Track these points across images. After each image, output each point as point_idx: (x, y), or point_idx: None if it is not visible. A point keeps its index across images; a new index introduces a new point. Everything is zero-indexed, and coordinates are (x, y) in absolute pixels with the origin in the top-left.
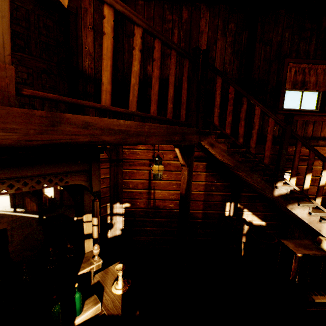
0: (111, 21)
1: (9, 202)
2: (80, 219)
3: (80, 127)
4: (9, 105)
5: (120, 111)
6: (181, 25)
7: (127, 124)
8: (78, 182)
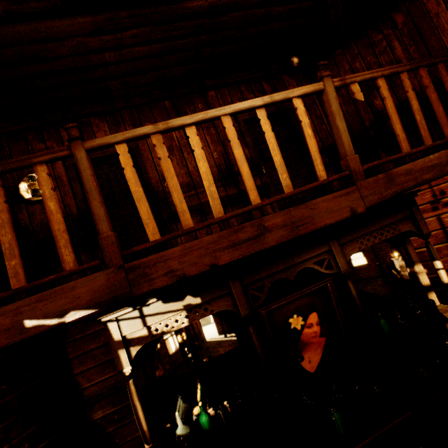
0: (385, 86)
1: (358, 259)
2: (412, 271)
3: (404, 175)
4: (362, 179)
5: (421, 150)
6: (398, 32)
7: (436, 157)
8: (406, 228)
